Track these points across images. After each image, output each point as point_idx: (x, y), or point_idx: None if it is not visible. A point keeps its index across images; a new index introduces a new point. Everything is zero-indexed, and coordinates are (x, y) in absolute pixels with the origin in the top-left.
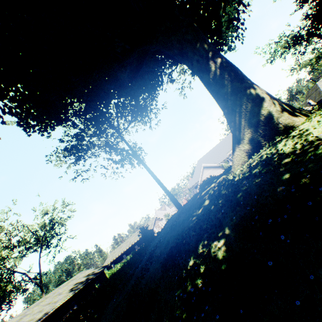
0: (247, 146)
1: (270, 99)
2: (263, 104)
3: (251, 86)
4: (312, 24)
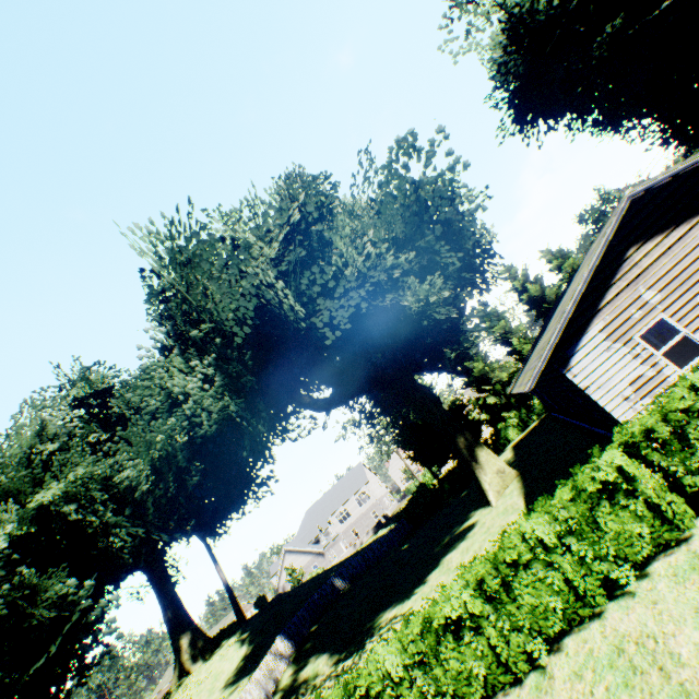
0: (179, 672)
1: (188, 648)
2: (182, 652)
3: (181, 636)
4: (367, 421)
